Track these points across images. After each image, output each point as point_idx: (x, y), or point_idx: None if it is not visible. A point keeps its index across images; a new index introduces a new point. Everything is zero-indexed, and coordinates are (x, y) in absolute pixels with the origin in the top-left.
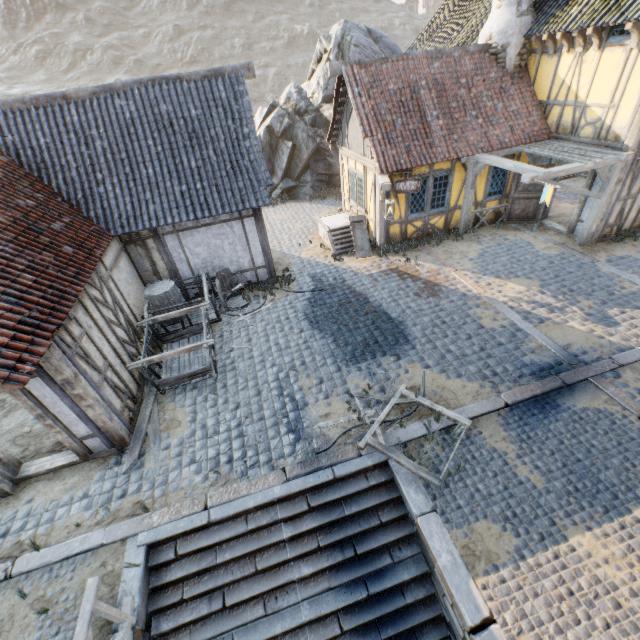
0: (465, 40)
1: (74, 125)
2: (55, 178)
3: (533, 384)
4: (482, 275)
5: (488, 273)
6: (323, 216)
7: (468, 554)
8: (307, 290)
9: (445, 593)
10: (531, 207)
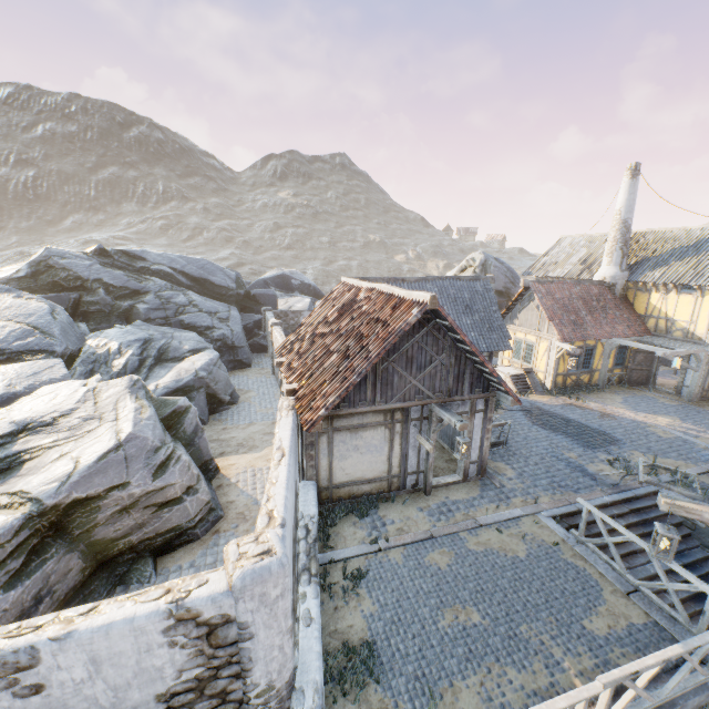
0: (577, 275)
1: None
2: None
3: None
4: (636, 411)
5: (639, 411)
6: (495, 366)
7: None
8: (519, 409)
9: None
10: (644, 376)
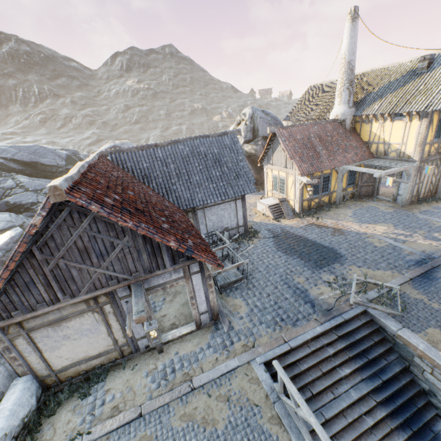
0: (319, 116)
1: (160, 158)
2: (151, 182)
3: (417, 268)
4: (361, 223)
5: (363, 222)
6: (260, 199)
7: (431, 342)
8: (270, 237)
9: (424, 368)
10: (370, 190)
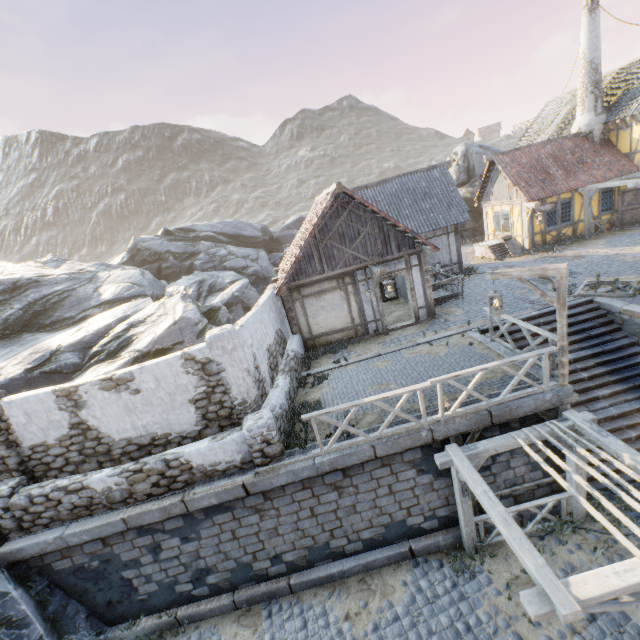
0: (557, 135)
1: (370, 197)
2: None
3: None
4: (614, 248)
5: (618, 246)
6: (478, 243)
7: None
8: None
9: None
10: (637, 214)
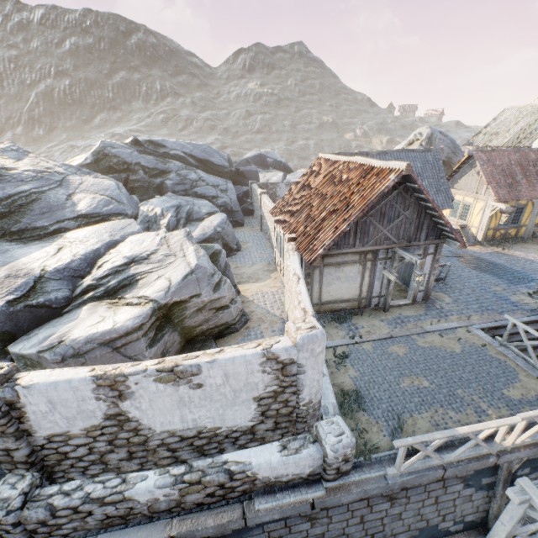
0: (516, 143)
1: None
2: None
3: None
4: None
5: None
6: None
7: None
8: (453, 256)
9: None
10: None
